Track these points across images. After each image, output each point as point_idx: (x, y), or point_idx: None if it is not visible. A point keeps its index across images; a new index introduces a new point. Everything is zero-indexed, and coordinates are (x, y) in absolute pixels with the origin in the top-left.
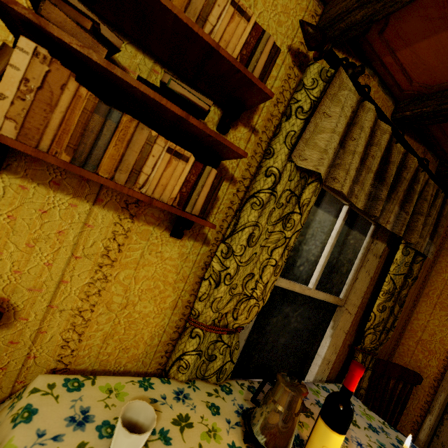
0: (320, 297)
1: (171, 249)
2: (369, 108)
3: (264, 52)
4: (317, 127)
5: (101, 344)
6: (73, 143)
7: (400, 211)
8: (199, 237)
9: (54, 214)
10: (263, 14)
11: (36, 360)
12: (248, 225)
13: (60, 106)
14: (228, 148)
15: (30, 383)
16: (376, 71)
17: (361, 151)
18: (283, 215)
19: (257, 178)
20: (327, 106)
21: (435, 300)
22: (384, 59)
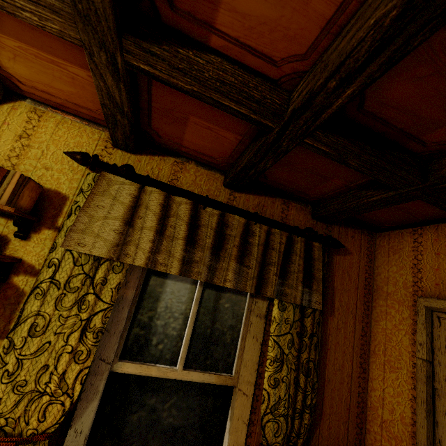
0: (194, 379)
1: None
2: (151, 191)
3: (12, 183)
4: (94, 218)
5: None
6: None
7: (240, 266)
8: (5, 334)
9: None
10: (57, 152)
11: None
12: (31, 316)
13: None
14: None
15: None
16: (188, 157)
17: (153, 225)
18: (78, 298)
19: (42, 271)
20: (99, 200)
21: (382, 359)
22: (182, 150)
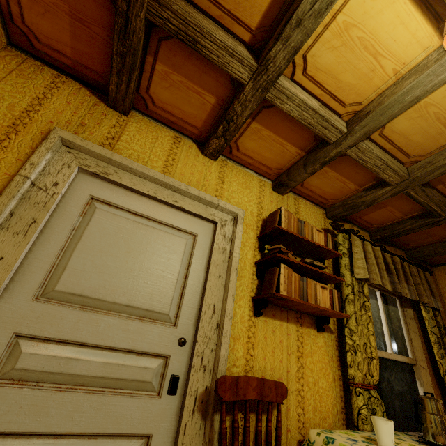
0: (399, 359)
1: (320, 340)
2: (367, 244)
3: (330, 240)
4: (354, 259)
5: (313, 416)
6: (298, 293)
7: (408, 285)
8: (328, 329)
9: (276, 332)
10: (309, 221)
11: (291, 433)
12: (352, 314)
13: (292, 281)
14: (337, 279)
15: (308, 436)
16: (354, 223)
17: (375, 262)
18: (361, 304)
19: (343, 289)
20: (353, 249)
21: None
22: (356, 220)
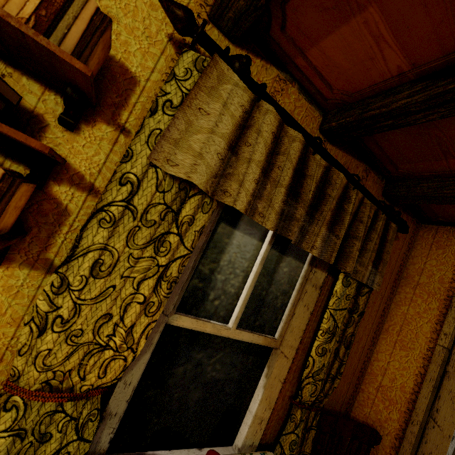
0: (244, 339)
1: None
2: (267, 110)
3: (82, 18)
4: (192, 126)
5: None
6: None
7: (329, 234)
8: (40, 264)
9: None
10: None
11: None
12: (93, 249)
13: None
14: (16, 138)
15: None
16: (293, 76)
17: (261, 160)
18: (155, 236)
19: (109, 187)
20: (203, 101)
21: (394, 337)
22: (297, 61)
